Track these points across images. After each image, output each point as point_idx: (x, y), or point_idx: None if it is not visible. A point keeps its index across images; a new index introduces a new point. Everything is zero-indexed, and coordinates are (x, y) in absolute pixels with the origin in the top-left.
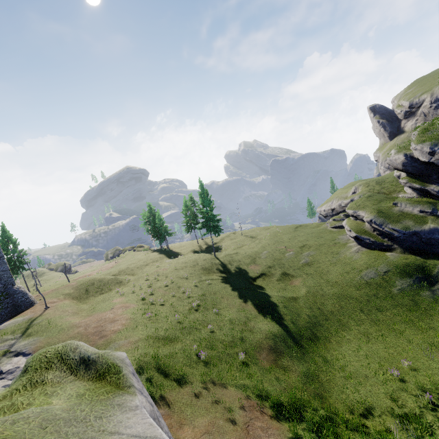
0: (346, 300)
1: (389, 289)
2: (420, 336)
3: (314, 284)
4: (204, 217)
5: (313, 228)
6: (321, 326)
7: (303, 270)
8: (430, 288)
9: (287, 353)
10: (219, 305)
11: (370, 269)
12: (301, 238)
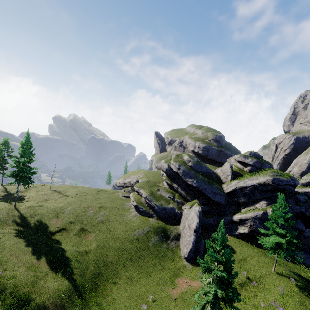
0: (123, 251)
1: (148, 243)
2: (159, 275)
3: (104, 239)
4: (18, 166)
5: (110, 193)
6: (102, 276)
7: (98, 227)
8: (166, 242)
9: (71, 309)
10: (5, 265)
11: (140, 228)
12: (101, 200)
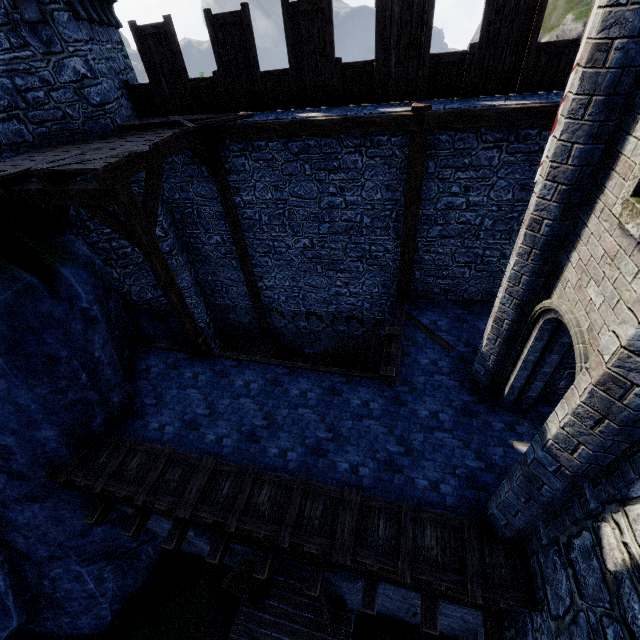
0: None
1: None
2: None
3: None
4: None
5: None
6: None
7: None
8: None
9: None
10: None
11: None
12: None
